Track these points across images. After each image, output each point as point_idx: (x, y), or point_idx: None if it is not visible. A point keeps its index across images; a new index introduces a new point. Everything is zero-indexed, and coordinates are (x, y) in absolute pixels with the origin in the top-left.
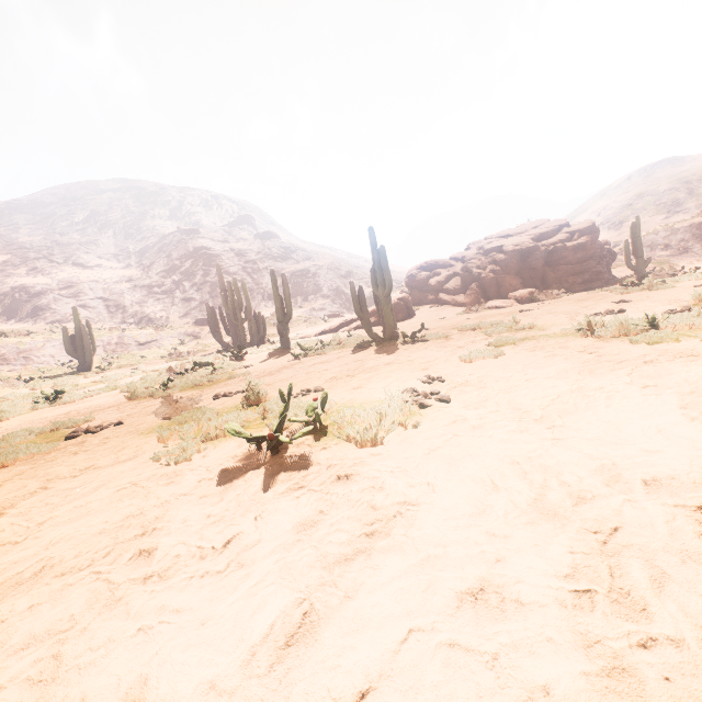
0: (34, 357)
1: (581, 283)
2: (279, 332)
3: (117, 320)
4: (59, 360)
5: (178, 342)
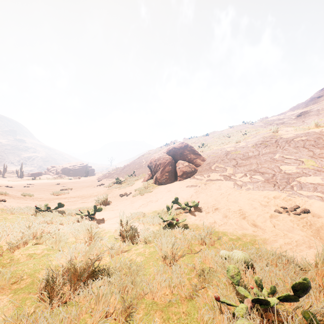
0: None
1: (74, 175)
2: (2, 174)
3: None
4: None
5: None
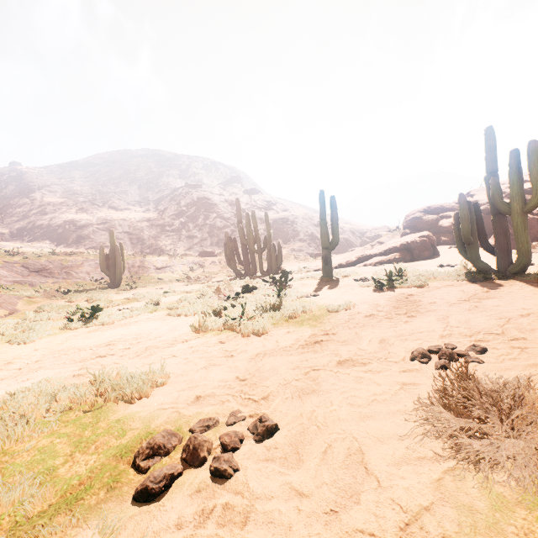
0: (74, 272)
1: None
2: (324, 259)
3: (137, 250)
4: (93, 276)
5: (187, 269)
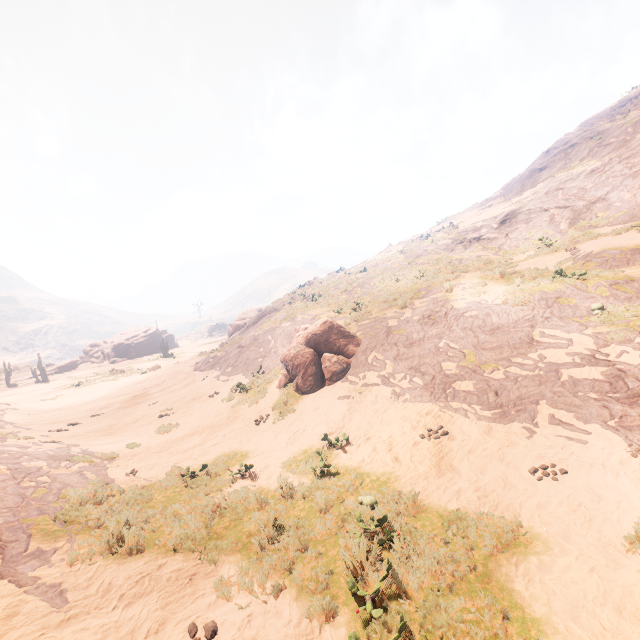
0: None
1: (140, 355)
2: (6, 381)
3: None
4: None
5: None
